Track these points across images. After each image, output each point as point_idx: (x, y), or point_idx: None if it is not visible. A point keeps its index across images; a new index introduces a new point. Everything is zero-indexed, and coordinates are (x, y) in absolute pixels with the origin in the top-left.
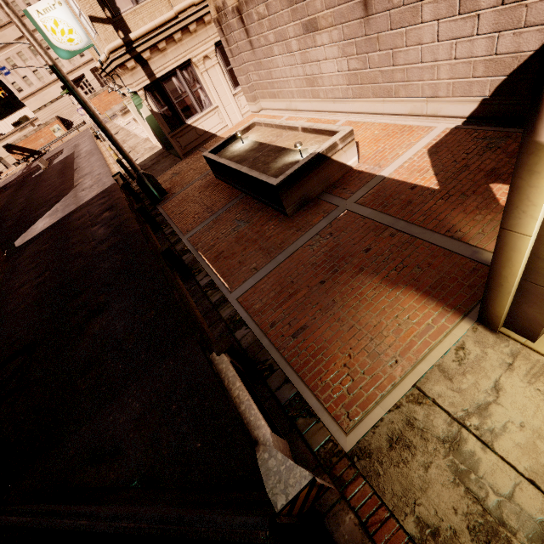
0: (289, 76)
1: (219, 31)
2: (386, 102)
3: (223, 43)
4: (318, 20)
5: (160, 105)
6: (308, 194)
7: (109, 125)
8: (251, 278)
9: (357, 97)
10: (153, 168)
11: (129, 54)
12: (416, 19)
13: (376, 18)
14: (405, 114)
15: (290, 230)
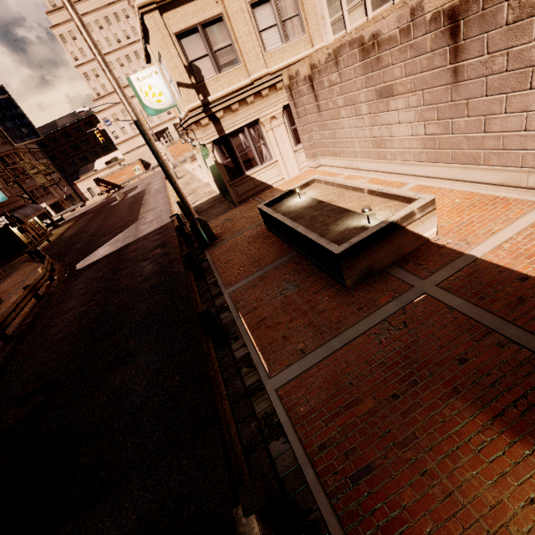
0: (354, 137)
1: (289, 95)
2: (470, 169)
3: (291, 106)
4: (394, 87)
5: (224, 157)
6: (374, 265)
7: (179, 168)
8: (296, 363)
9: (432, 161)
10: (208, 212)
11: (205, 113)
12: (523, 85)
13: (467, 84)
14: (494, 183)
15: (349, 307)
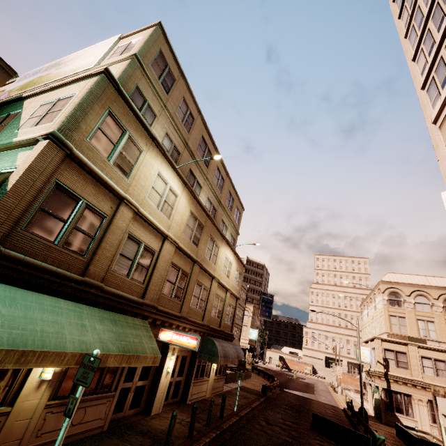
0: None
1: (432, 396)
2: None
3: (433, 402)
4: None
5: (385, 397)
6: None
7: None
8: None
9: None
10: None
11: (384, 376)
12: None
13: None
14: None
15: None
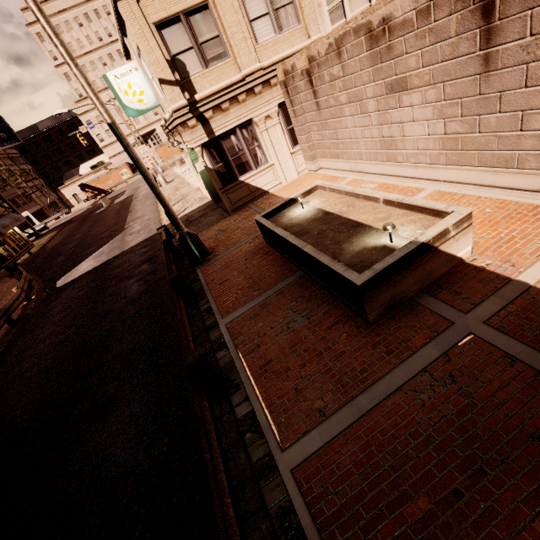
0: (359, 138)
1: (284, 92)
2: (500, 173)
3: (287, 104)
4: (409, 79)
5: (215, 162)
6: (401, 294)
7: (168, 172)
8: (315, 430)
9: (453, 164)
10: (199, 221)
11: (192, 113)
12: None
13: (501, 73)
14: (531, 189)
15: (374, 350)
